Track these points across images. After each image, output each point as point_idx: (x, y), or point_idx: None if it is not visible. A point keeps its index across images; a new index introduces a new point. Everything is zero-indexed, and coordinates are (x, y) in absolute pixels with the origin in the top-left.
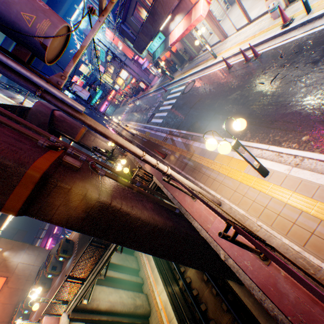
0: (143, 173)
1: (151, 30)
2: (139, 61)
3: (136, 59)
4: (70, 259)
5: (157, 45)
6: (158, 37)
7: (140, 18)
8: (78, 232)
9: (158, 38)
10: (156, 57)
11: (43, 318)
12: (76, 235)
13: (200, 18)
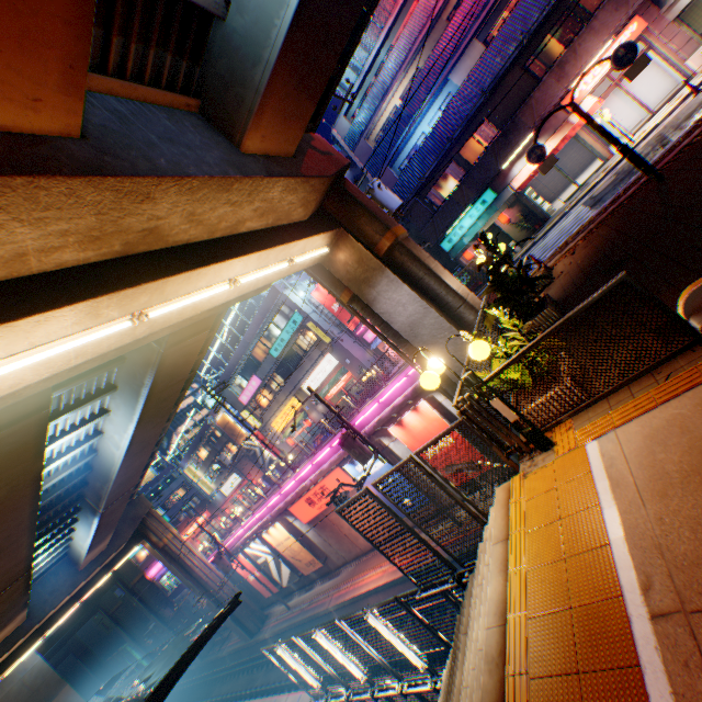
0: None
1: (489, 167)
2: (366, 335)
3: (358, 335)
4: None
5: (470, 222)
6: (478, 202)
7: (440, 196)
8: (660, 409)
9: (478, 205)
10: (466, 242)
11: None
12: (674, 420)
13: (594, 107)
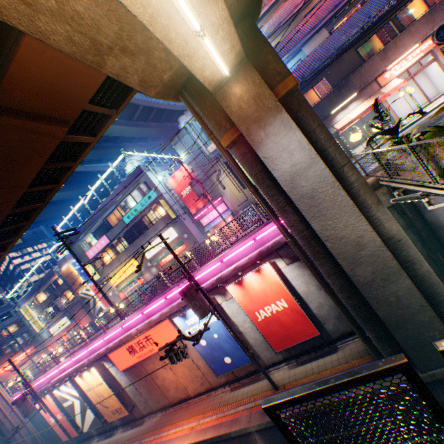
0: None
1: (324, 108)
2: (203, 220)
3: (196, 218)
4: None
5: None
6: None
7: None
8: None
9: None
10: None
11: None
12: None
13: (400, 85)
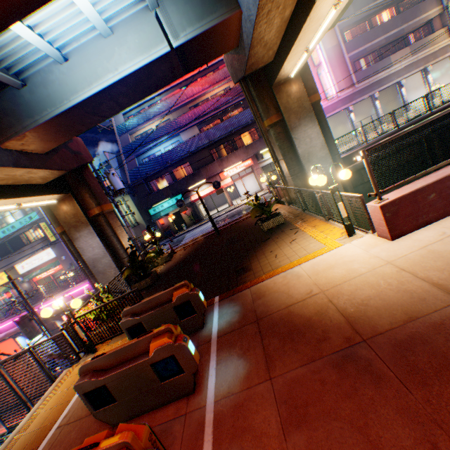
0: (277, 191)
1: (183, 185)
2: None
3: None
4: (207, 323)
5: (168, 205)
6: (175, 198)
7: (158, 185)
8: None
9: (174, 199)
10: (162, 215)
11: (371, 202)
12: None
13: (230, 183)
